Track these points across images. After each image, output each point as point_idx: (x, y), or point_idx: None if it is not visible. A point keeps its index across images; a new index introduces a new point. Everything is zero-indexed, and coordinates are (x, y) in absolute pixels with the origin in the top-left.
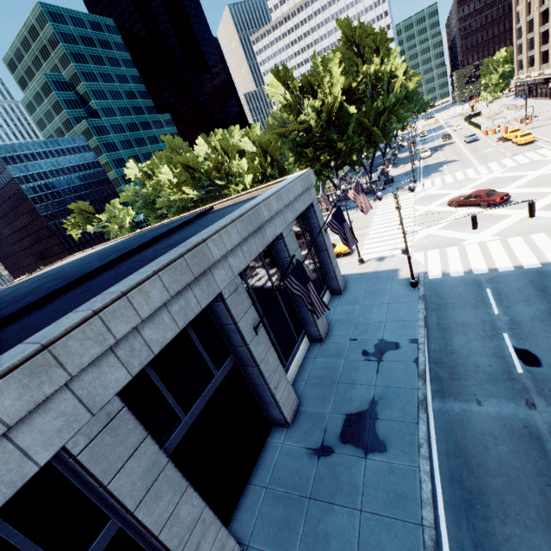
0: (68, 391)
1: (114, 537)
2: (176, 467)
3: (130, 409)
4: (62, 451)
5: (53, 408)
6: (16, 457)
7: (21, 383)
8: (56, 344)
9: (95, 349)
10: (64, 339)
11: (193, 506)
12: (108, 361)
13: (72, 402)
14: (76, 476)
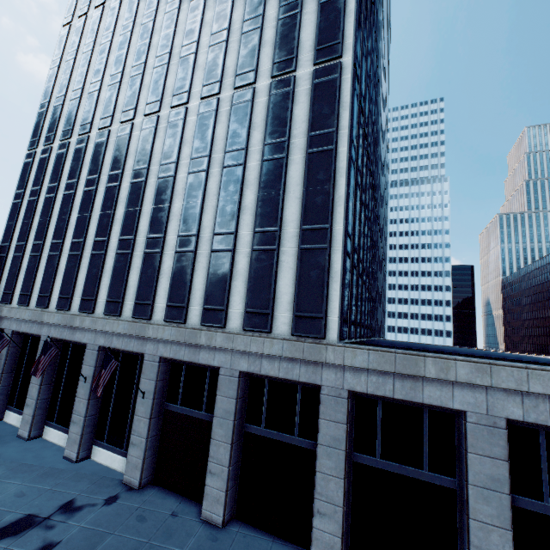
0: (484, 391)
1: (450, 489)
2: (510, 508)
3: (509, 444)
4: (463, 413)
5: (474, 392)
6: (449, 395)
7: (471, 369)
8: (495, 366)
9: (511, 384)
10: (500, 367)
11: (502, 547)
12: (515, 398)
13: (482, 398)
14: (458, 437)
